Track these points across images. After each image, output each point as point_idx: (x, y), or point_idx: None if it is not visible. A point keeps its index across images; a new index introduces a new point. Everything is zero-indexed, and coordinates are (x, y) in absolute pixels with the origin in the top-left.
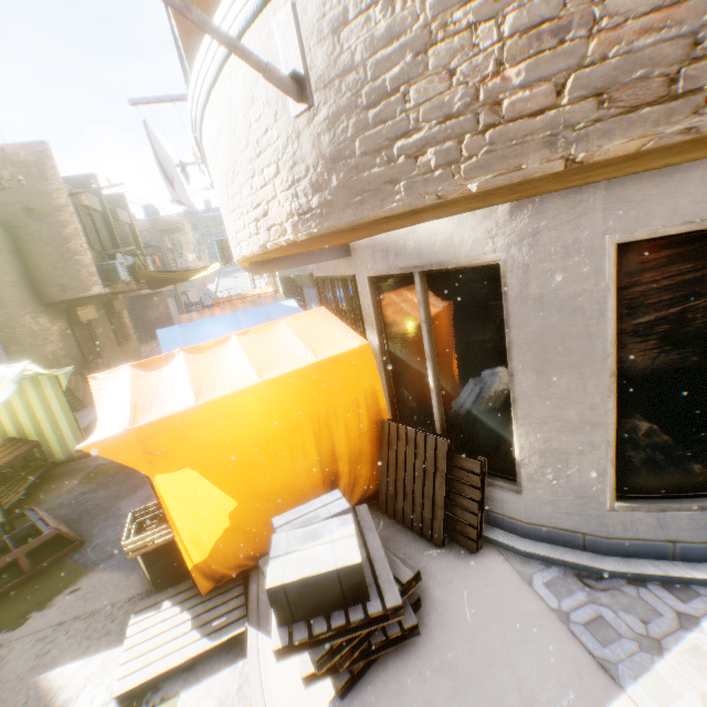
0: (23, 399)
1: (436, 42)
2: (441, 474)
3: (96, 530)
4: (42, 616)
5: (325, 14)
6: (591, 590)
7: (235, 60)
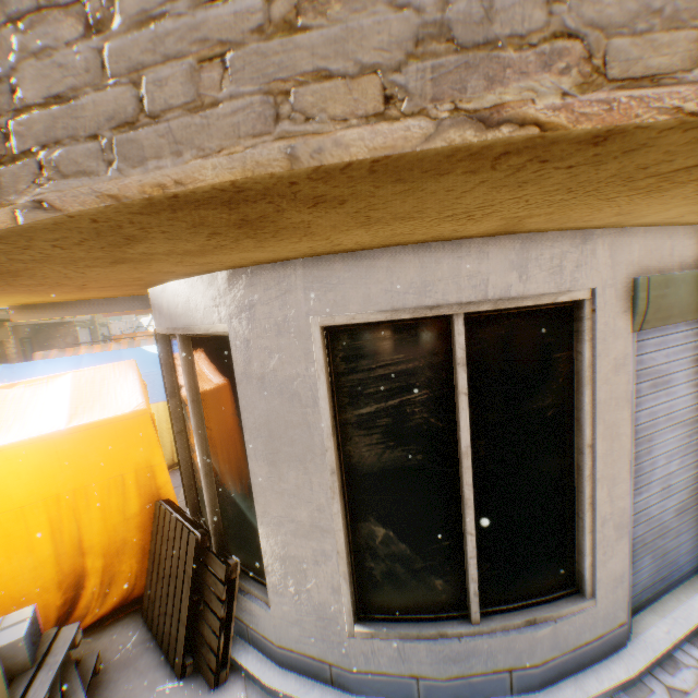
0: None
1: None
2: (188, 578)
3: None
4: None
5: None
6: None
7: None
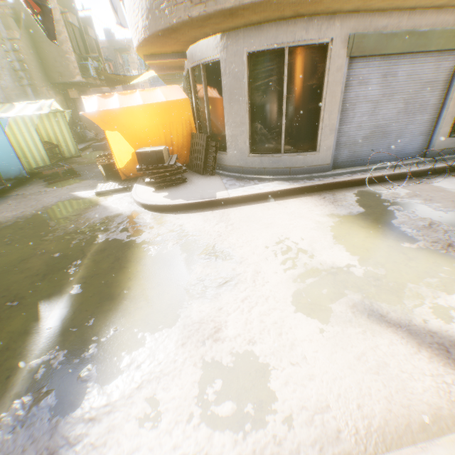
0: (50, 123)
1: None
2: (204, 147)
3: (85, 174)
4: (70, 186)
5: None
6: (238, 181)
7: None
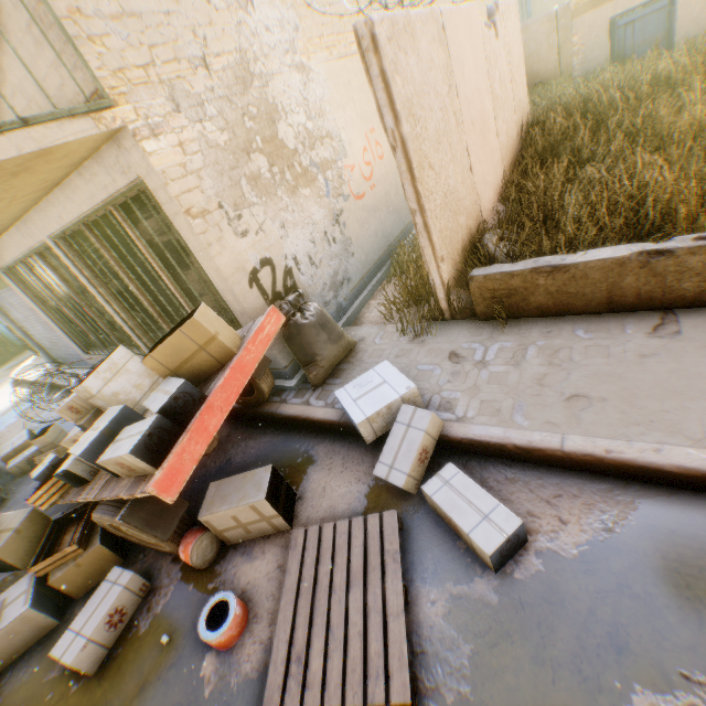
0: None
1: None
2: None
3: None
4: None
5: None
6: None
7: None
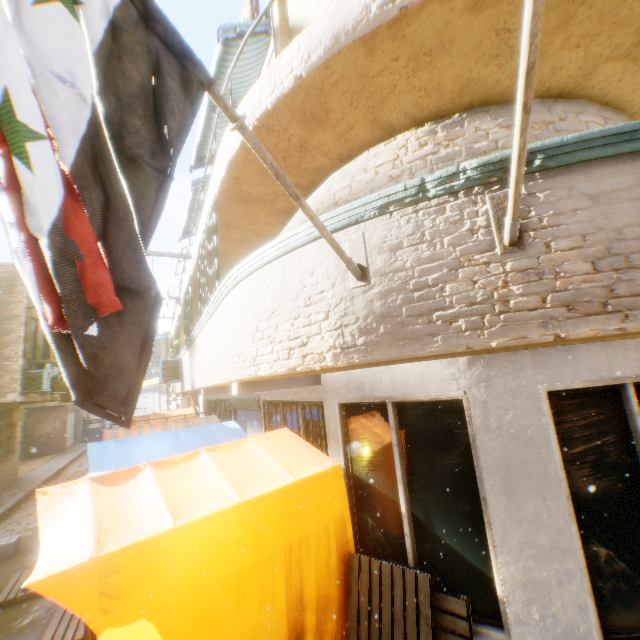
0: None
1: (463, 266)
2: (425, 619)
3: None
4: None
5: (386, 241)
6: None
7: (302, 249)
